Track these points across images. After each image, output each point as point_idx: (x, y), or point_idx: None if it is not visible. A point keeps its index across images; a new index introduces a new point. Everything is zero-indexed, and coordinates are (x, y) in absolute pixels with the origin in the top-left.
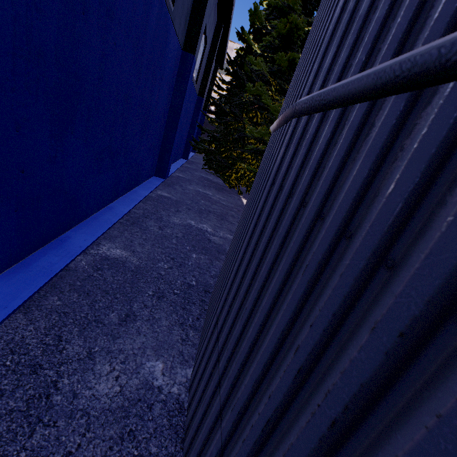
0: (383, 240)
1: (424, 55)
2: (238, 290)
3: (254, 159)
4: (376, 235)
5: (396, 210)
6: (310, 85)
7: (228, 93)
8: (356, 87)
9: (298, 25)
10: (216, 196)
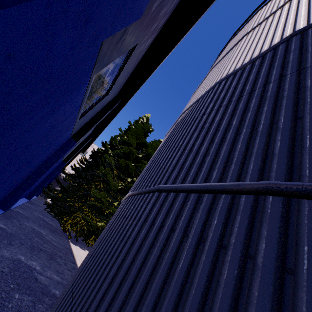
0: (218, 239)
1: (216, 185)
2: (111, 303)
3: (90, 212)
4: (215, 238)
5: (220, 228)
6: (165, 181)
7: (87, 166)
8: (193, 188)
9: (133, 151)
10: (49, 235)
